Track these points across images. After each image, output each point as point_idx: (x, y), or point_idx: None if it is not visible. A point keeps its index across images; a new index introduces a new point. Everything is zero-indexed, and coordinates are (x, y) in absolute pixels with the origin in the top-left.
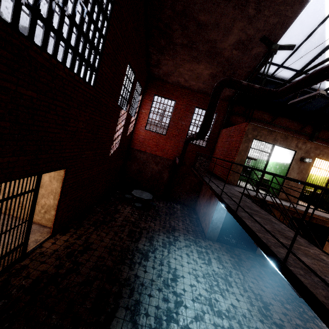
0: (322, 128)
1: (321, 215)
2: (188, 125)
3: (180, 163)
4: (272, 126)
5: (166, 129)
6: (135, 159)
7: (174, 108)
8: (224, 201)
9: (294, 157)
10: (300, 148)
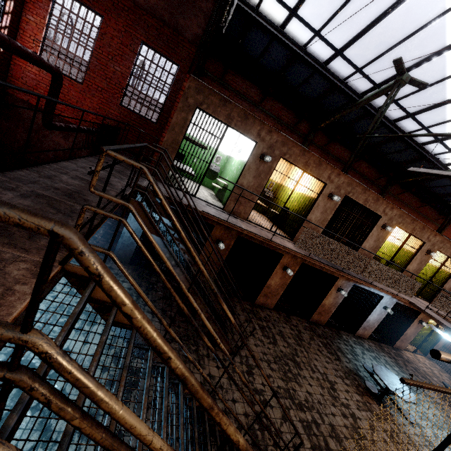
0: (319, 128)
1: (260, 235)
2: (127, 75)
3: (44, 119)
4: (259, 111)
5: (85, 72)
6: (20, 118)
7: (99, 32)
8: (1, 170)
9: (253, 152)
10: (263, 139)
